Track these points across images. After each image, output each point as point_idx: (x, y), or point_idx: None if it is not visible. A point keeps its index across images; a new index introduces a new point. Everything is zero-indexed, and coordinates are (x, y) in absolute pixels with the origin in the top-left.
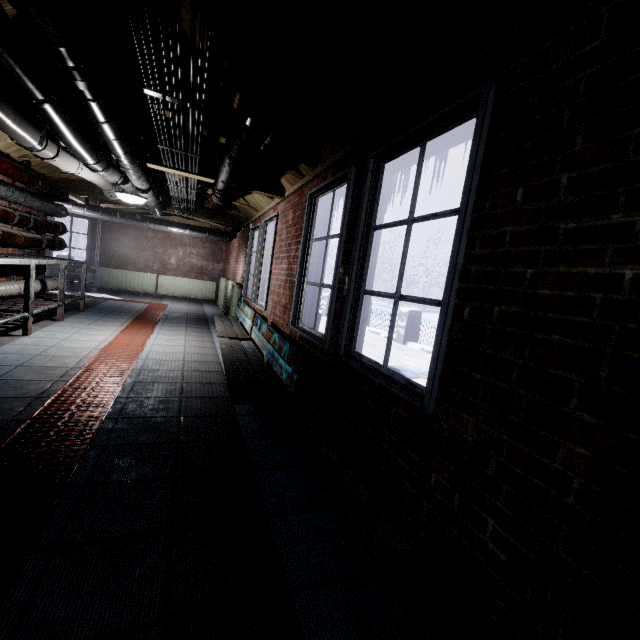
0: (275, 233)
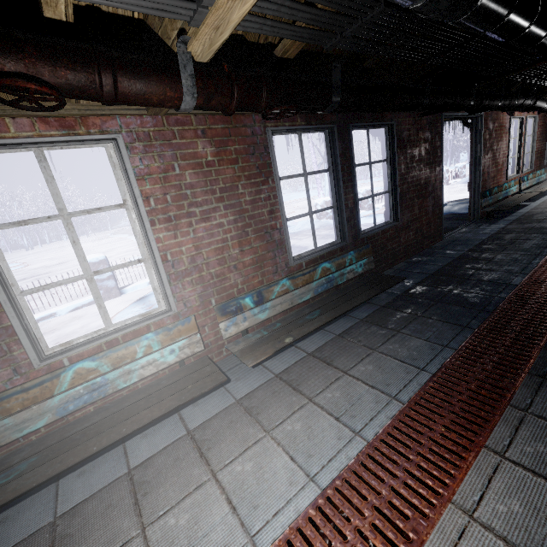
0: (134, 176)
